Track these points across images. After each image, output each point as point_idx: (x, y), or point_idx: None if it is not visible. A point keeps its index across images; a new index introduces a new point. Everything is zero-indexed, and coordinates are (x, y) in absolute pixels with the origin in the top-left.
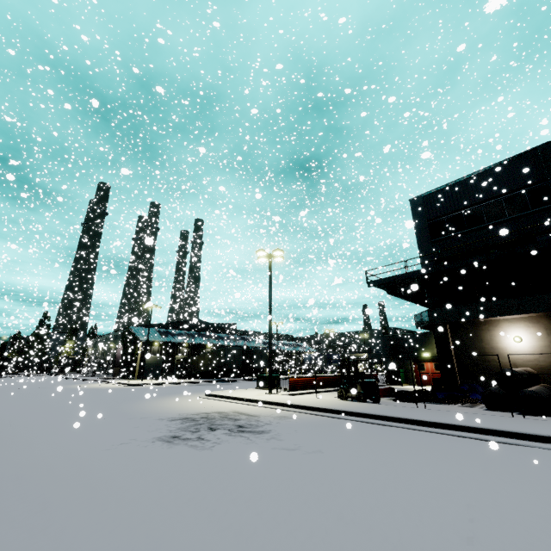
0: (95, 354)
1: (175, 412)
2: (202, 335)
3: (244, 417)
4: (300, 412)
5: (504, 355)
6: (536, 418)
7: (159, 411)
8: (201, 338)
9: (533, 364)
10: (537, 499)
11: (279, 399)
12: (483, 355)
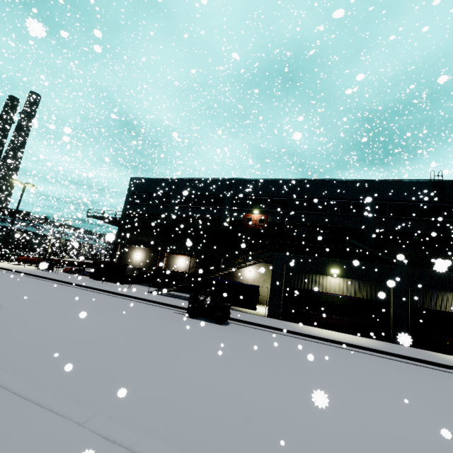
0: None
1: None
2: None
3: None
4: None
5: (132, 262)
6: (92, 280)
7: None
8: None
9: (138, 266)
10: (0, 282)
11: None
12: (126, 260)
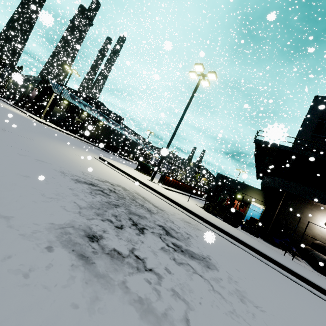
0: (14, 85)
1: (77, 168)
2: (100, 114)
3: (152, 207)
4: (195, 220)
5: (311, 229)
6: None
7: (60, 159)
8: (98, 115)
9: None
10: None
11: (165, 192)
12: (296, 222)
